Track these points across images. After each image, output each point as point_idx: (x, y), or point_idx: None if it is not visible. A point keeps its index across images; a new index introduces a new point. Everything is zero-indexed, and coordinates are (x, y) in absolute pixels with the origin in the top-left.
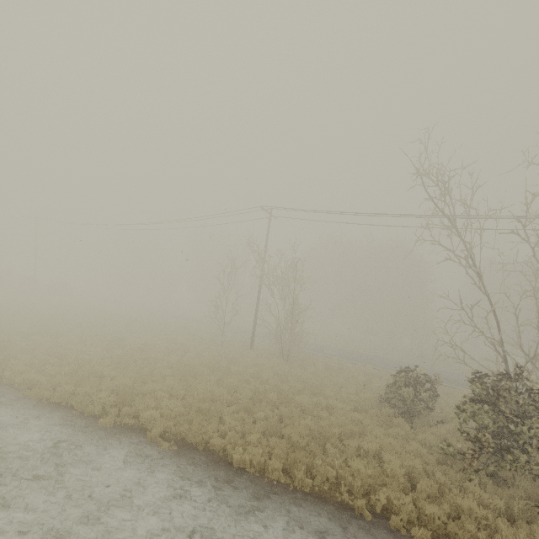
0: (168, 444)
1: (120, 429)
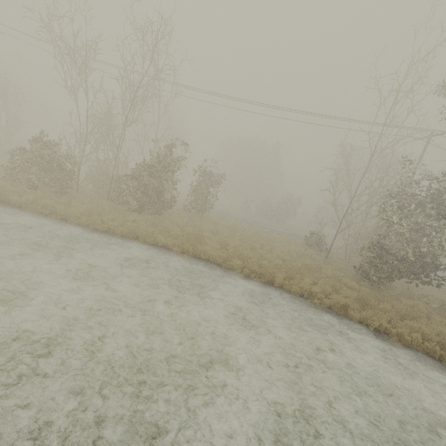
0: None
1: None
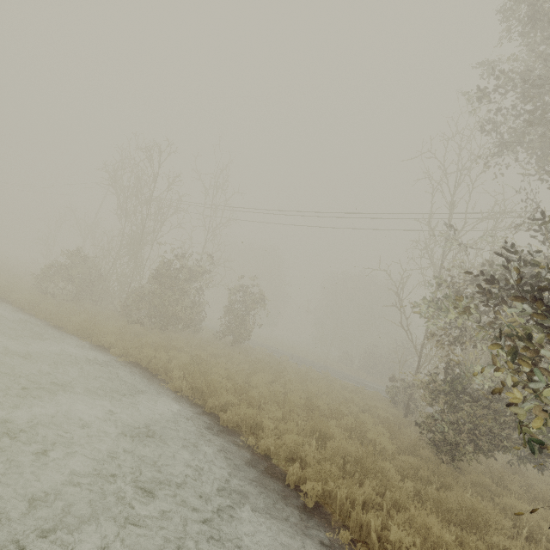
0: None
1: None
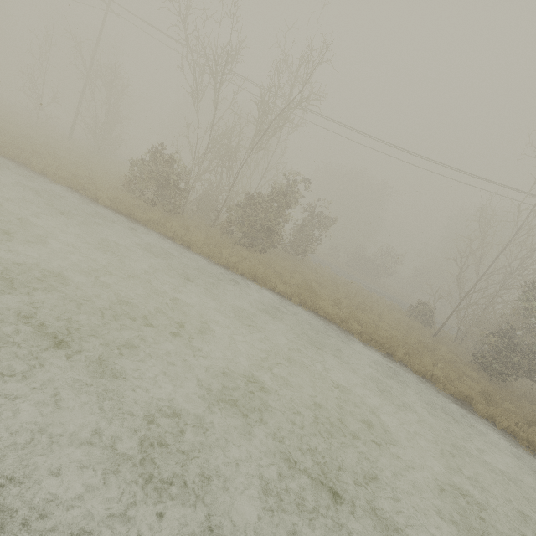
0: None
1: None
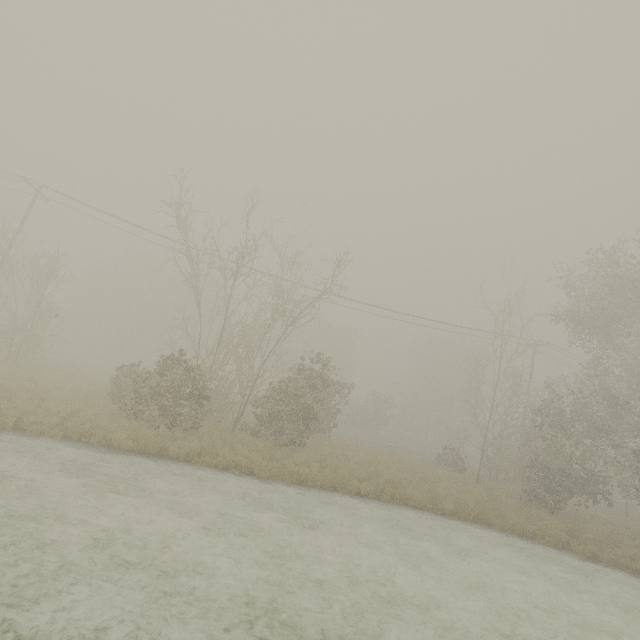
0: None
1: None
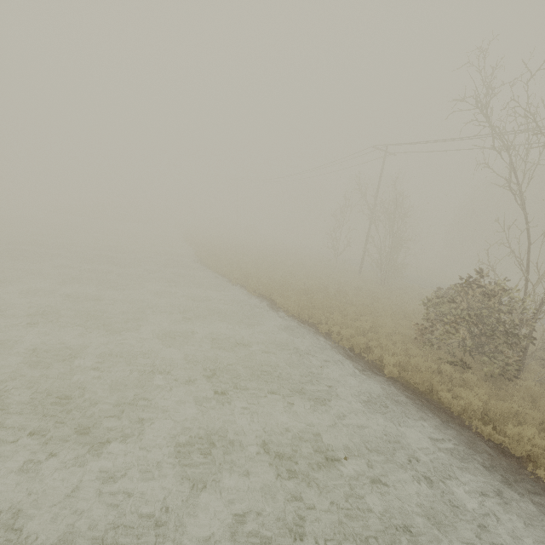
0: (254, 293)
1: (239, 286)
